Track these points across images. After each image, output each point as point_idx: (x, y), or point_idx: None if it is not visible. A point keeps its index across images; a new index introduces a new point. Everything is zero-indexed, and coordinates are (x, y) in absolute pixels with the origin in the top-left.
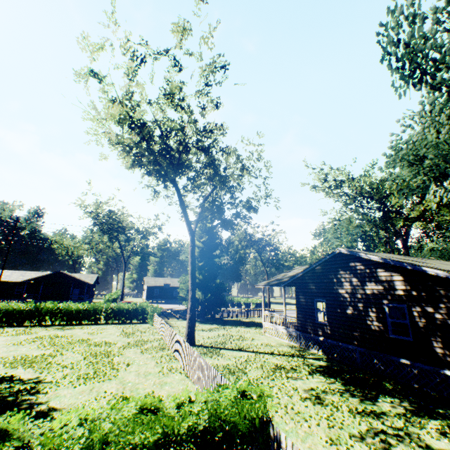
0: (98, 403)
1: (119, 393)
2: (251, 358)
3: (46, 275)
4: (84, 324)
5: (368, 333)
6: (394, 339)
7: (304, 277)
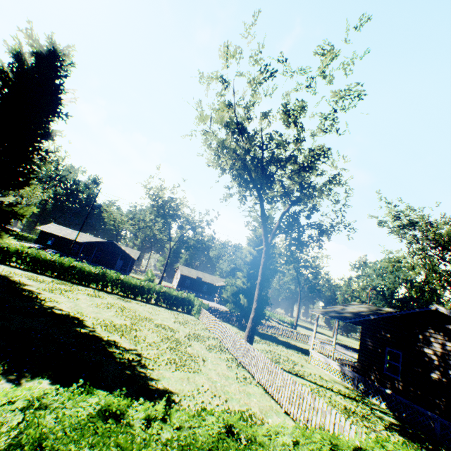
0: (202, 396)
1: (215, 391)
2: (314, 390)
3: (101, 242)
4: (137, 299)
5: None
6: None
7: (376, 320)
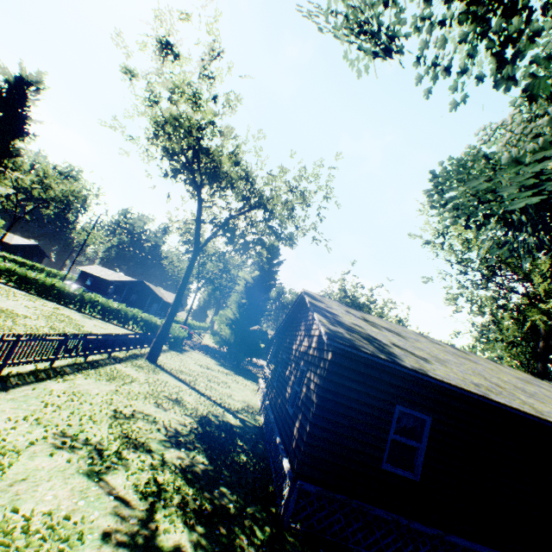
0: None
1: None
2: (171, 387)
3: (132, 282)
4: (112, 323)
5: (282, 401)
6: (287, 412)
7: (290, 328)
